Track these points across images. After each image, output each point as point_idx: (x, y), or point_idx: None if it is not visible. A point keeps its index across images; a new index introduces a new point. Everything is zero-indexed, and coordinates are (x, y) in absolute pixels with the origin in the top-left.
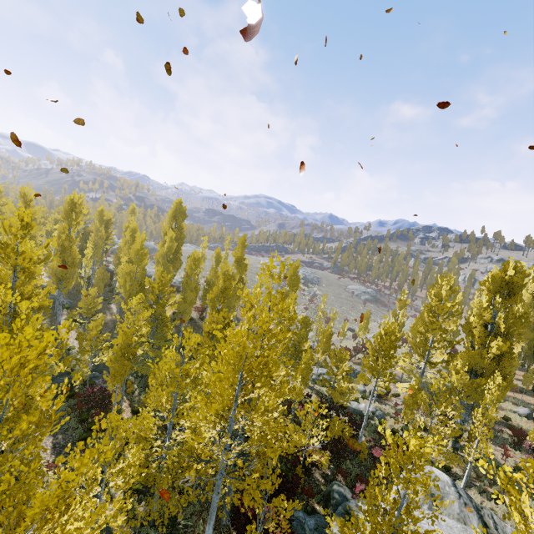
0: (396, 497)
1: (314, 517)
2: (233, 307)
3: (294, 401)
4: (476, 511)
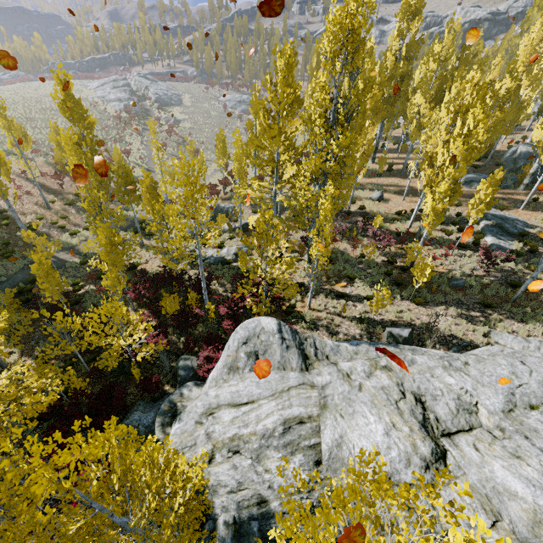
0: (220, 370)
1: (158, 406)
2: (0, 184)
3: (114, 294)
4: (299, 348)
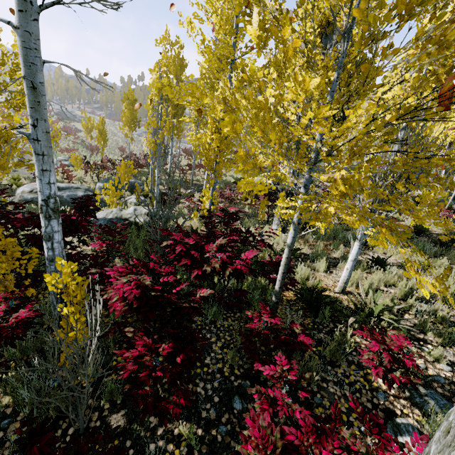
0: None
1: None
2: None
3: None
4: None
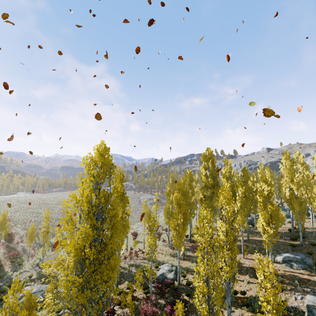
0: None
1: None
2: None
3: None
4: None
